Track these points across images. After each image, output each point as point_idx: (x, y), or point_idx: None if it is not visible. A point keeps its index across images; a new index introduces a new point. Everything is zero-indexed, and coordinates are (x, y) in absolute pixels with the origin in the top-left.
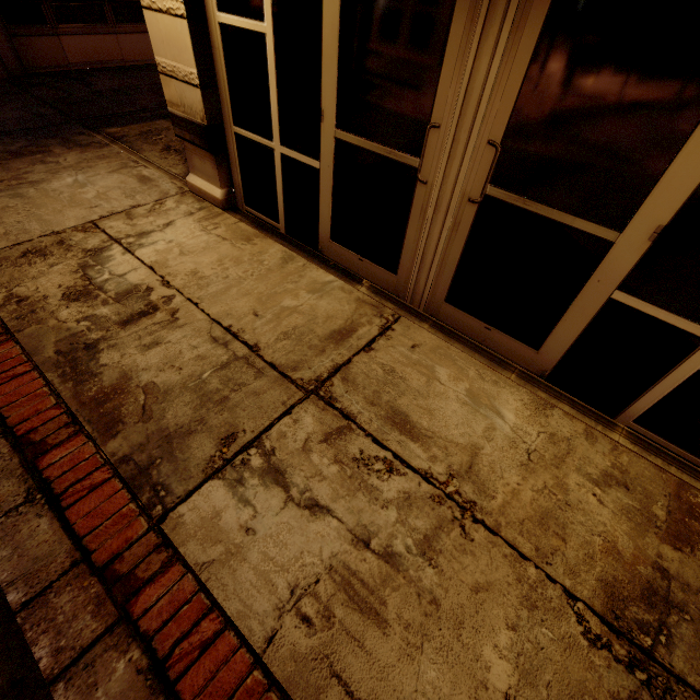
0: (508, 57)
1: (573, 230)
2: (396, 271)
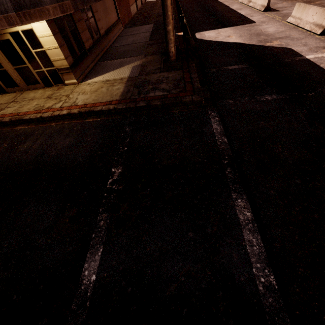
0: (0, 53)
1: (24, 67)
2: (19, 86)
